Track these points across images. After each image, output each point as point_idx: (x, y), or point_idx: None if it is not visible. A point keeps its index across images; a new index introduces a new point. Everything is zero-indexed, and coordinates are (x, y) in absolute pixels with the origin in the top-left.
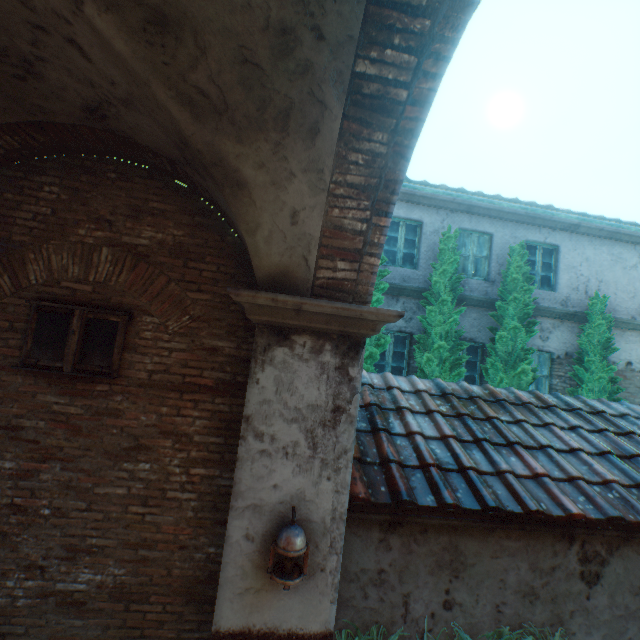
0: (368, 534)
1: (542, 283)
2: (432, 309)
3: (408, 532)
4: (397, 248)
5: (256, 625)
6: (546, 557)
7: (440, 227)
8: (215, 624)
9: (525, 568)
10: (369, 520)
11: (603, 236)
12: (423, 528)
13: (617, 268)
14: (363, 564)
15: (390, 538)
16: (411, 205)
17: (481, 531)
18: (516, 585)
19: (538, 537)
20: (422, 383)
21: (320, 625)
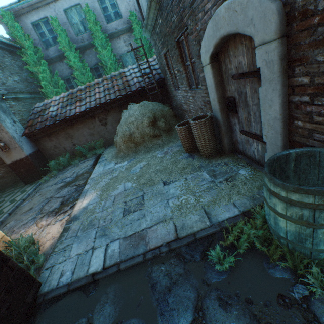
0: (46, 140)
1: (116, 17)
2: (67, 61)
3: (55, 135)
4: (47, 37)
5: (14, 161)
6: (91, 125)
7: (56, 15)
8: (7, 163)
9: (87, 130)
10: (44, 137)
11: None
12: (57, 133)
13: None
14: (50, 146)
15: (52, 138)
16: (37, 10)
17: (71, 127)
18: (88, 134)
19: (86, 121)
20: (65, 94)
21: (24, 156)
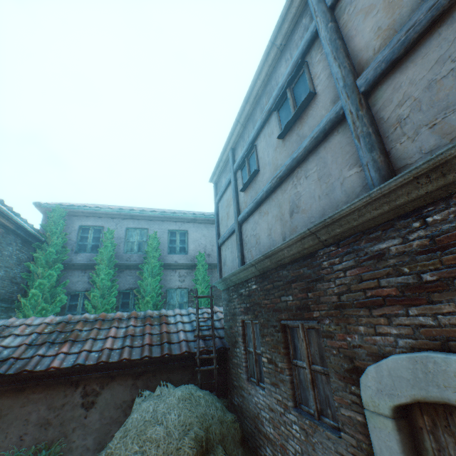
0: None
1: (181, 250)
2: (92, 274)
3: None
4: (88, 242)
5: None
6: (60, 399)
7: (115, 228)
8: None
9: (45, 408)
10: None
11: (212, 223)
12: None
13: None
14: None
15: None
16: (97, 218)
17: (16, 392)
18: (37, 420)
19: (56, 388)
20: (55, 318)
21: None
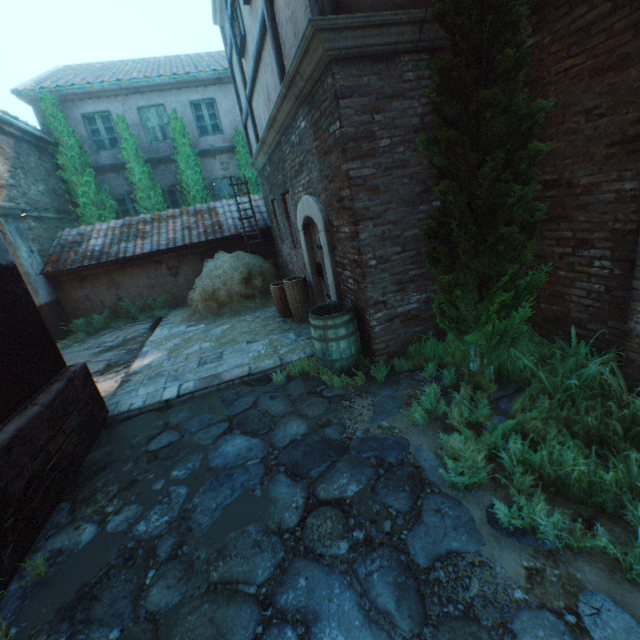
0: (75, 286)
1: (214, 130)
2: (128, 176)
3: (91, 280)
4: (103, 137)
5: None
6: (154, 273)
7: (124, 112)
8: None
9: (146, 279)
10: (73, 281)
11: None
12: (97, 277)
13: None
14: (79, 296)
15: (85, 284)
16: (96, 101)
17: (122, 271)
18: (145, 285)
19: (147, 267)
20: (117, 222)
21: (38, 304)
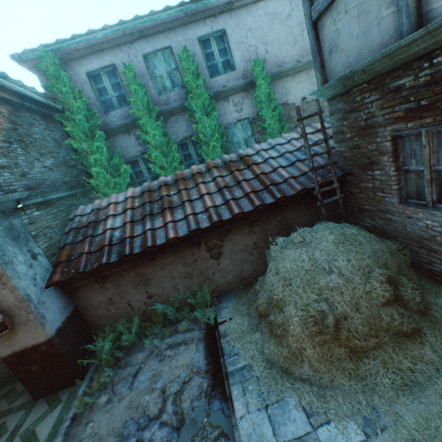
0: (94, 288)
1: (225, 68)
2: (140, 134)
3: (113, 278)
4: (110, 95)
5: (18, 349)
6: (189, 257)
7: (129, 62)
8: (1, 356)
9: (181, 267)
10: (91, 282)
11: (256, 1)
12: (120, 274)
13: (276, 25)
14: (100, 300)
15: (106, 285)
16: (99, 54)
17: (150, 262)
18: (180, 275)
19: (181, 251)
20: (134, 191)
21: (45, 338)
